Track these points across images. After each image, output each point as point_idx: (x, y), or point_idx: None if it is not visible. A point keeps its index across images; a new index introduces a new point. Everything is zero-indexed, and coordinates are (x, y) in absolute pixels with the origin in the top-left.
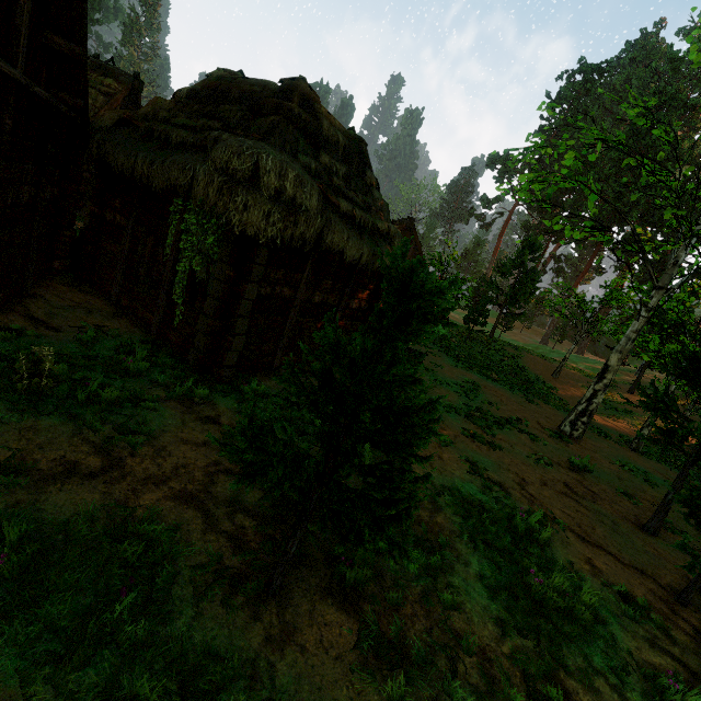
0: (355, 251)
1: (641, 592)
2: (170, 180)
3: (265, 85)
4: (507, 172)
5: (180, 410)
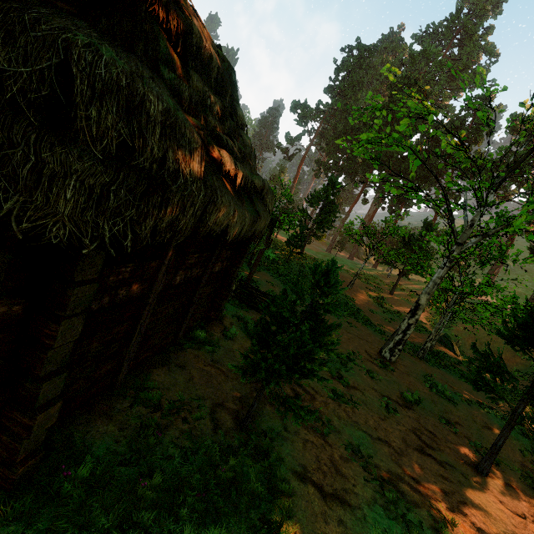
0: (238, 225)
1: None
2: None
3: None
4: (305, 117)
5: None
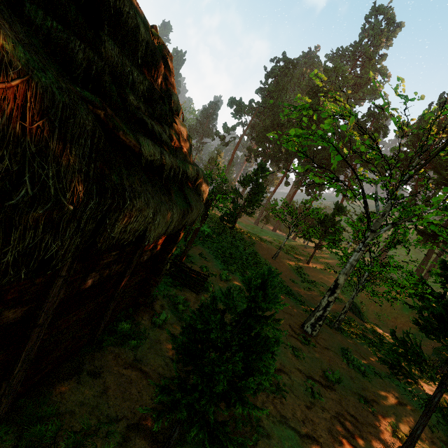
0: (162, 225)
1: None
2: None
3: None
4: (240, 112)
5: None
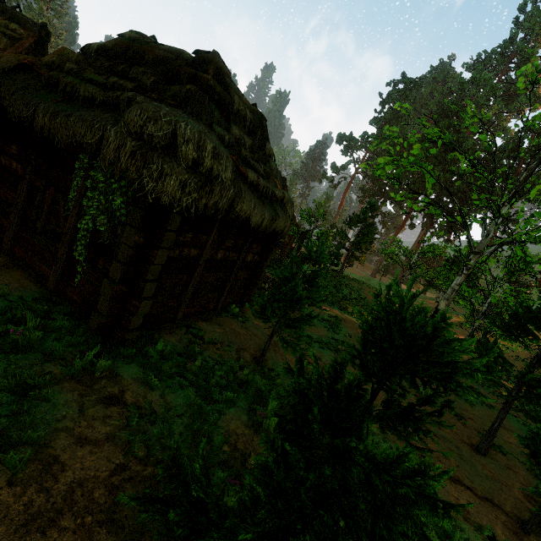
0: (259, 217)
1: (499, 528)
2: (75, 136)
3: (179, 54)
4: (350, 148)
5: (77, 391)
